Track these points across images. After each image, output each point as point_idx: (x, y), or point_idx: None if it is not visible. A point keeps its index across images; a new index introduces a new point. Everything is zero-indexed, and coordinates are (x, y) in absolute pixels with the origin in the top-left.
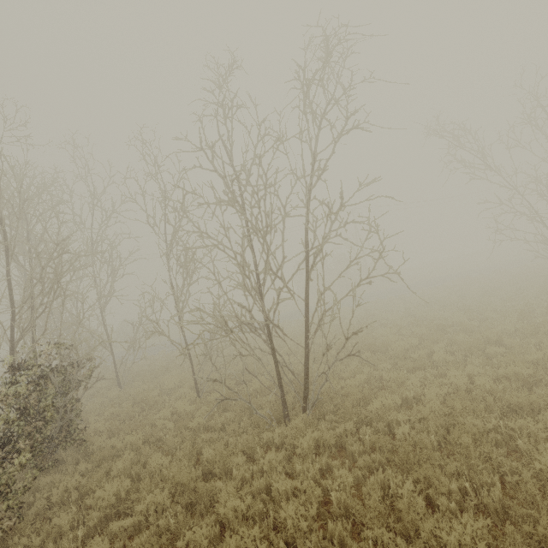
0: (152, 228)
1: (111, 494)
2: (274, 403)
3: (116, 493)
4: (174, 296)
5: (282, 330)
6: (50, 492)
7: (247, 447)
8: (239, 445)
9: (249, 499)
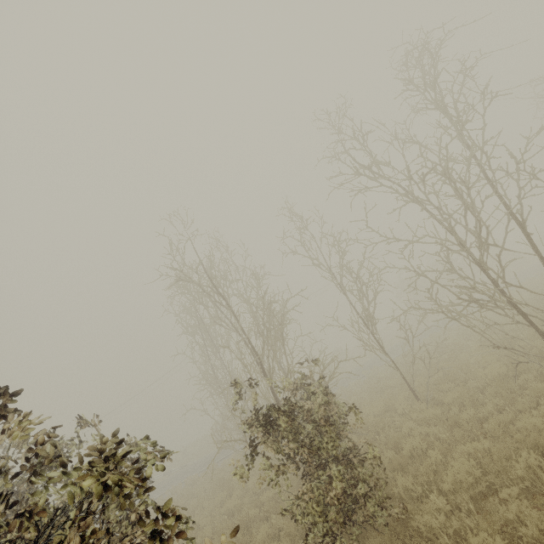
0: (318, 266)
1: (465, 474)
2: (543, 375)
3: (466, 475)
4: (360, 317)
5: (527, 289)
6: (392, 491)
7: None
8: None
9: None
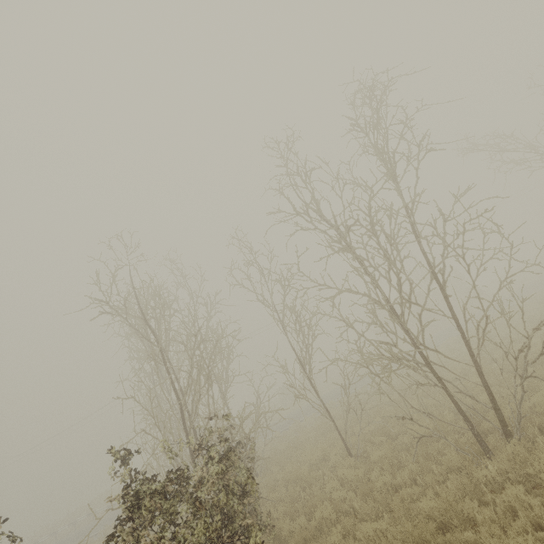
0: (262, 303)
1: None
2: (459, 442)
3: None
4: (298, 359)
5: (441, 354)
6: None
7: (468, 491)
8: (456, 491)
9: (530, 537)
